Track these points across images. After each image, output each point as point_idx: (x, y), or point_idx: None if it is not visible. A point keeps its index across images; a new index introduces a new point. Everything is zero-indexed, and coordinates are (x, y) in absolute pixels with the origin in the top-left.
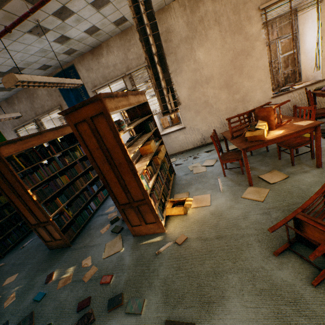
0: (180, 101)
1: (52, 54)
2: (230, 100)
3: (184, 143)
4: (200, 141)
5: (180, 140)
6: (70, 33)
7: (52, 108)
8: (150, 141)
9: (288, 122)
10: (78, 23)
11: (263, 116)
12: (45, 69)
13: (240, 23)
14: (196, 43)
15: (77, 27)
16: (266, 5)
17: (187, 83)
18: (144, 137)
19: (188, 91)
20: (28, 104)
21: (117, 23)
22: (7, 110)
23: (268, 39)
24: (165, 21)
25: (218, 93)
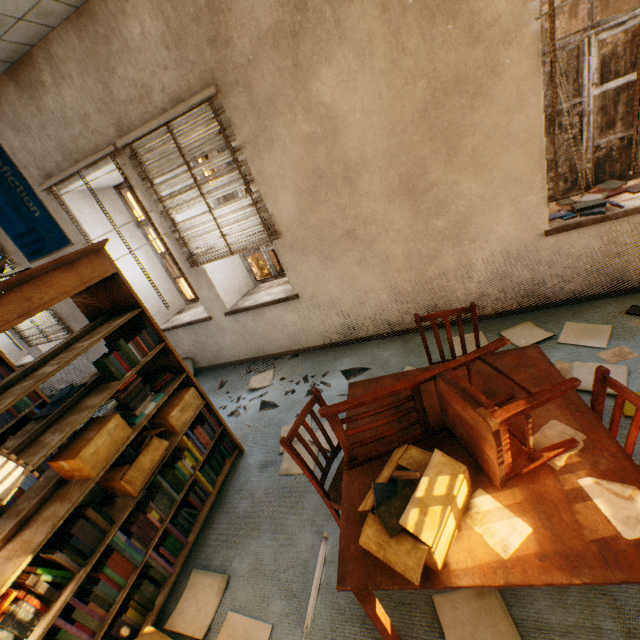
0: (276, 227)
1: None
2: (418, 232)
3: (300, 333)
4: (341, 331)
5: (289, 324)
6: None
7: None
8: (99, 425)
9: (563, 454)
10: None
11: (464, 417)
12: None
13: None
14: (309, 50)
15: None
16: None
17: (292, 177)
18: (58, 435)
19: (296, 200)
20: None
21: None
22: None
23: (552, 39)
24: None
25: (382, 212)
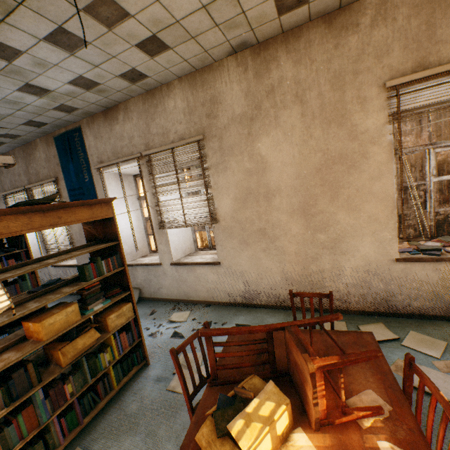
0: (217, 216)
1: (33, 108)
2: (307, 239)
3: (215, 290)
4: (243, 295)
5: (209, 281)
6: (42, 82)
7: (47, 178)
8: (63, 306)
9: (371, 417)
10: (45, 69)
11: (297, 362)
12: (40, 126)
13: (344, 107)
14: (258, 127)
15: (48, 74)
16: (400, 81)
17: (234, 189)
18: (37, 303)
19: (233, 203)
20: (23, 166)
21: (128, 77)
22: (2, 168)
23: (400, 146)
24: (211, 84)
25: (285, 221)
